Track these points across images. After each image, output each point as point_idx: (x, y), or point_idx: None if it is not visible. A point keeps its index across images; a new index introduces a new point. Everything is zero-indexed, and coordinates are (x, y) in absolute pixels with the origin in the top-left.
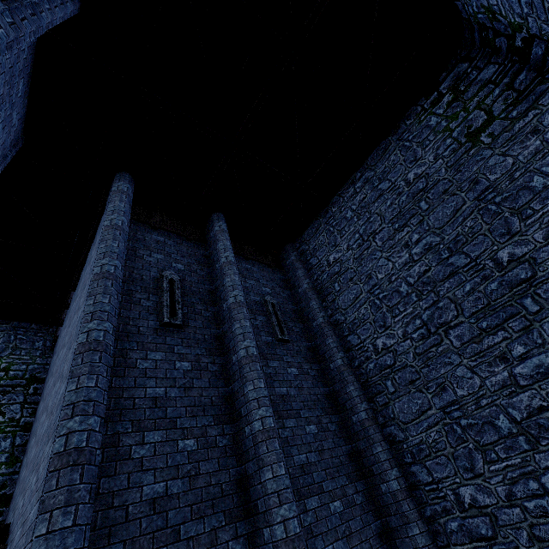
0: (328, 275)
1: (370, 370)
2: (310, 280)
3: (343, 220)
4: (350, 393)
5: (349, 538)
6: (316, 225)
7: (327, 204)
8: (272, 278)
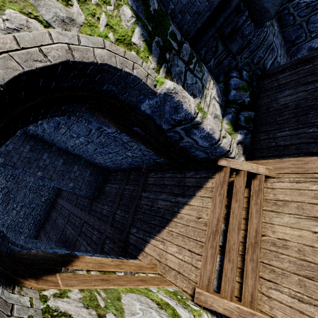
0: None
1: None
2: None
3: None
4: None
5: None
6: None
7: None
8: None
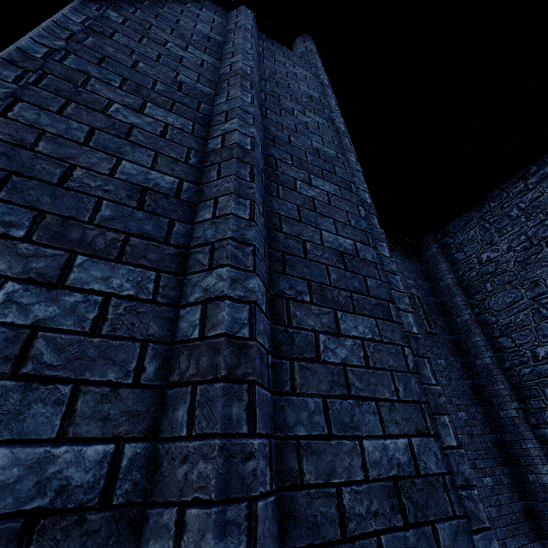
0: (477, 273)
1: (524, 374)
2: (453, 274)
3: (505, 217)
4: (499, 390)
5: (499, 507)
6: (467, 218)
7: (484, 198)
8: (413, 269)
